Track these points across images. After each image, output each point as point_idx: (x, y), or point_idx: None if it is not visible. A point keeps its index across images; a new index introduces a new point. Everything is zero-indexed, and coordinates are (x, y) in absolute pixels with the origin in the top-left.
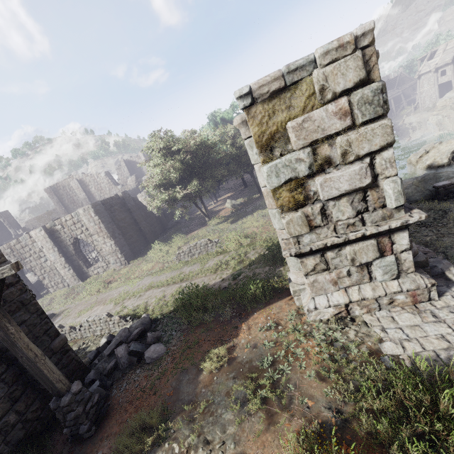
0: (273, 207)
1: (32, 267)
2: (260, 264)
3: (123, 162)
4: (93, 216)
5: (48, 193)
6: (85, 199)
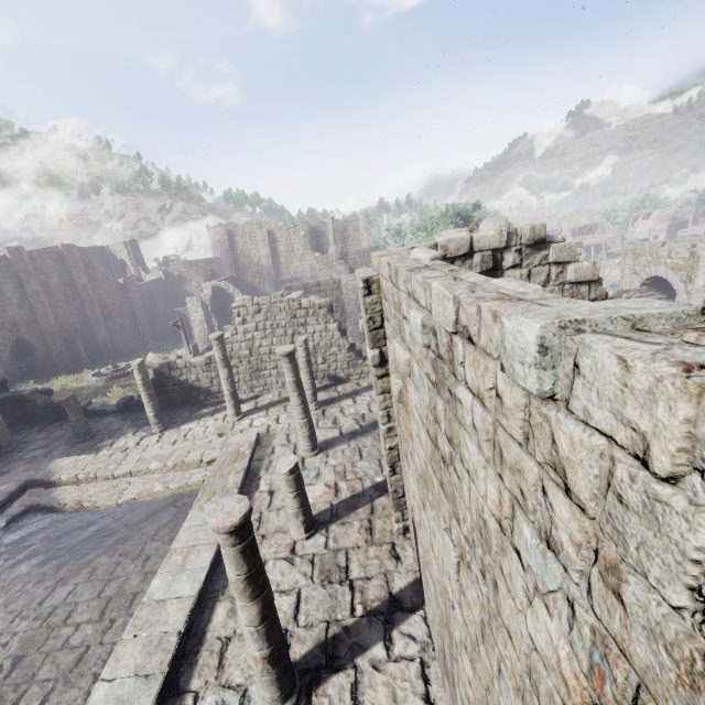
0: (701, 297)
1: None
2: None
3: (304, 224)
4: None
5: (220, 235)
6: (267, 257)
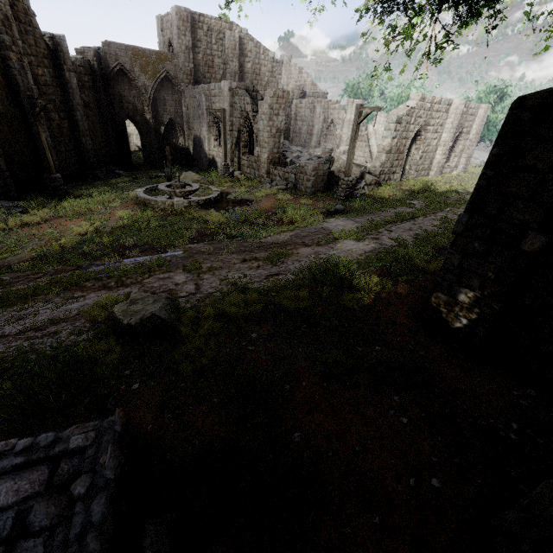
0: None
1: (426, 138)
2: None
3: None
4: (485, 117)
5: (181, 19)
6: (234, 73)
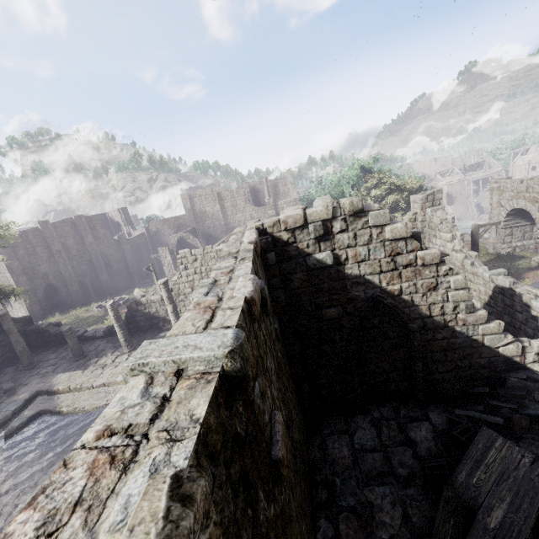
0: None
1: None
2: (496, 262)
3: (245, 184)
4: None
5: (183, 199)
6: (218, 212)
